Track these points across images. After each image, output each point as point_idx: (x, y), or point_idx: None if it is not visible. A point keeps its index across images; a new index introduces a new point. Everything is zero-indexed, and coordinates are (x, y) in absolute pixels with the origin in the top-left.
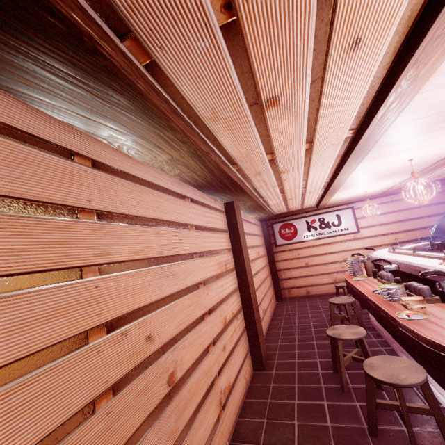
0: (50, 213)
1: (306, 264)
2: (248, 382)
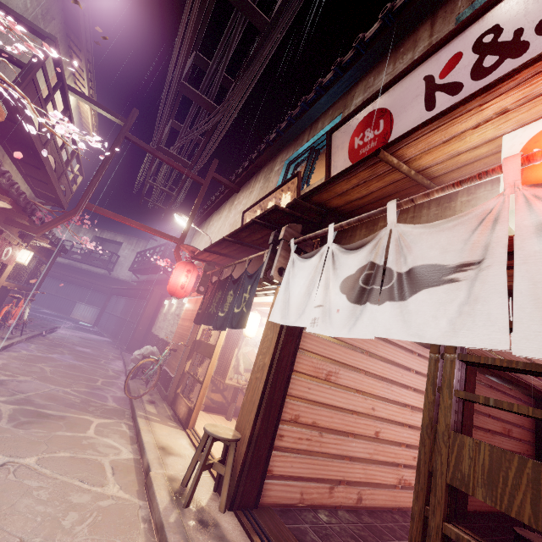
0: (358, 350)
1: None
2: None
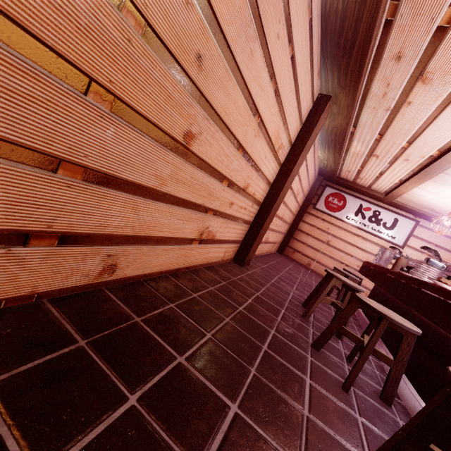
0: None
1: (327, 241)
2: (224, 260)
